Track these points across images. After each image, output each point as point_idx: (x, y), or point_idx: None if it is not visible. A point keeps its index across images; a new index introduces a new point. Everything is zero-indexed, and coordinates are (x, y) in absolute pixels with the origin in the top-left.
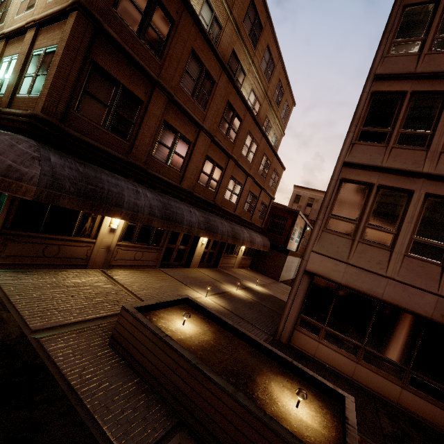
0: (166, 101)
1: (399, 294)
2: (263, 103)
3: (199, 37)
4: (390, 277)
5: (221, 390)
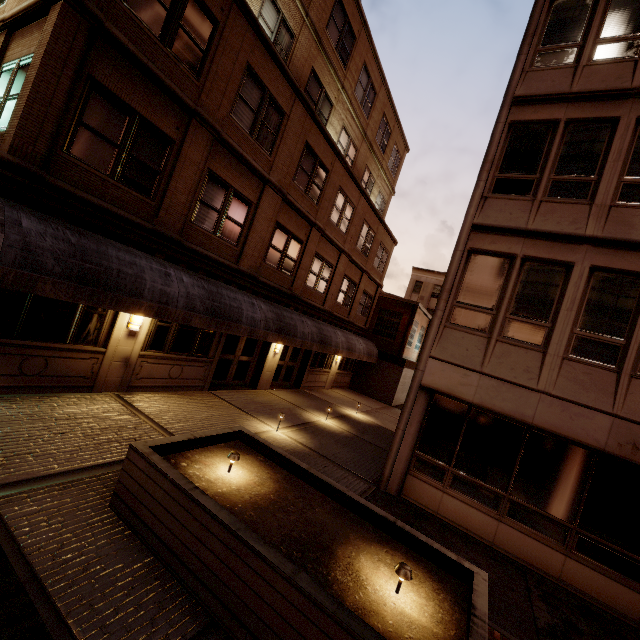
0: (211, 141)
1: (557, 416)
2: (362, 148)
3: (258, 46)
4: (543, 390)
5: (273, 571)
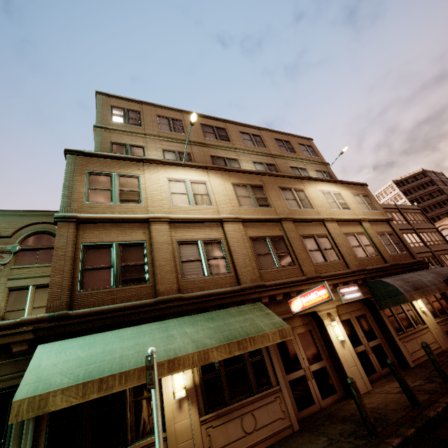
0: None
1: None
2: None
3: None
4: None
5: None
